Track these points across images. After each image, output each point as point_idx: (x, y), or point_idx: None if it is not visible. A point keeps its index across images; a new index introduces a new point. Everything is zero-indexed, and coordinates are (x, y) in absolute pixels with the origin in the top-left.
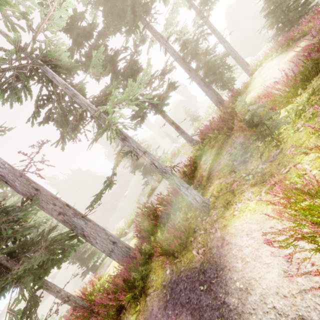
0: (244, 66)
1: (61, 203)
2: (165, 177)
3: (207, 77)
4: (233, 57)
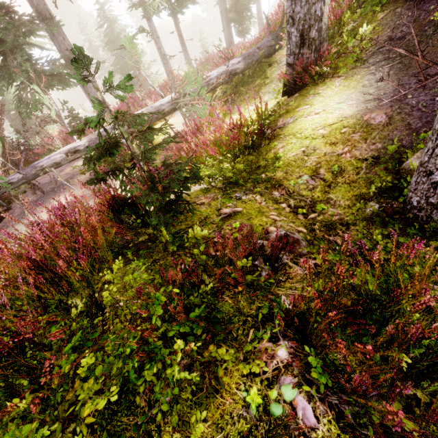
0: (260, 25)
1: (69, 42)
2: (163, 62)
3: (230, 12)
4: (256, 9)
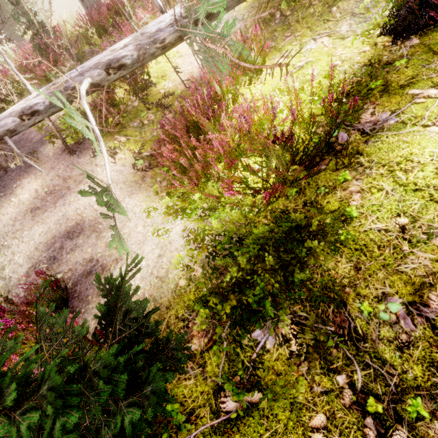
0: None
1: None
2: None
3: None
4: None
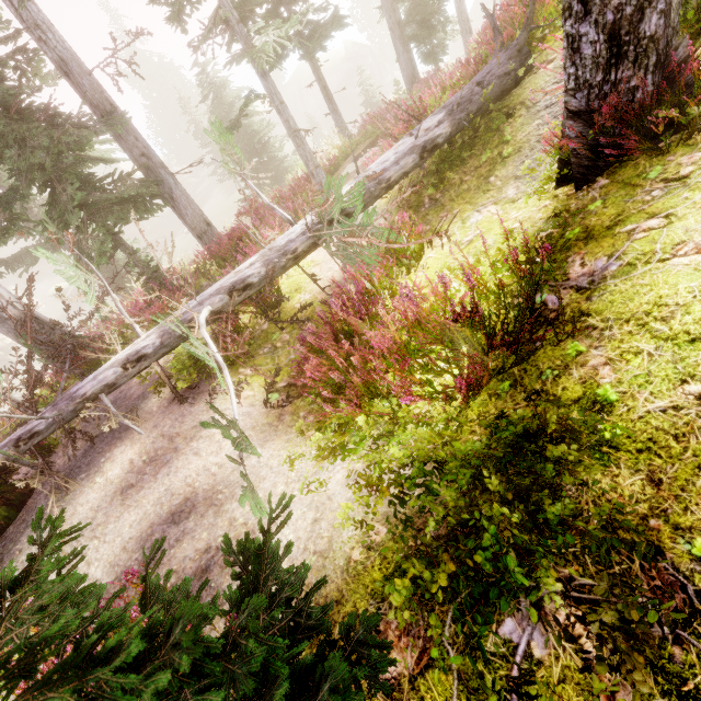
0: (464, 34)
1: (145, 142)
2: (296, 144)
3: (407, 24)
4: (455, 7)
